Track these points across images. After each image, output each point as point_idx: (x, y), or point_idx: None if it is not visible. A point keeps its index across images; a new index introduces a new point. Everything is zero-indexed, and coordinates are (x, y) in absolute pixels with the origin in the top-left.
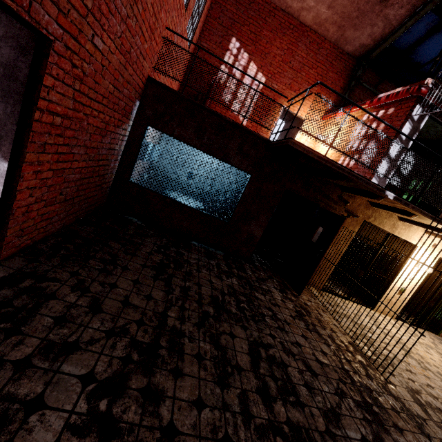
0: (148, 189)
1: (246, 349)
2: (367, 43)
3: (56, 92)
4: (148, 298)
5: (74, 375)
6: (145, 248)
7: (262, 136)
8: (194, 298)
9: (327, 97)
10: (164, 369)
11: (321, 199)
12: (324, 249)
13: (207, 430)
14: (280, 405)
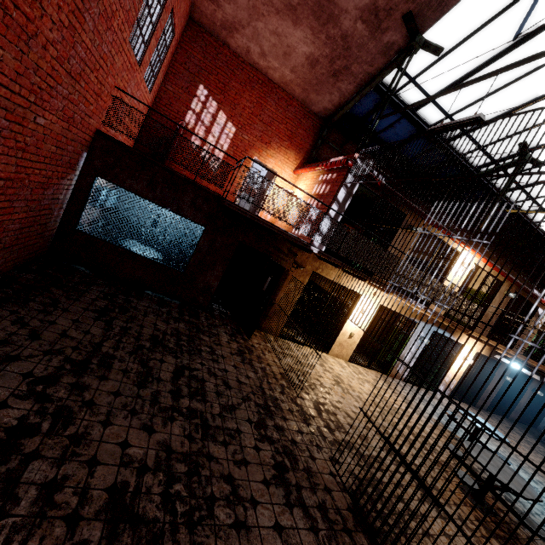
0: (98, 238)
1: (171, 369)
2: (329, 108)
3: (1, 163)
4: (86, 333)
5: (16, 372)
6: (90, 295)
7: (214, 192)
8: (133, 335)
9: (298, 152)
10: (92, 375)
11: (273, 252)
12: (270, 296)
13: (119, 405)
14: (186, 400)
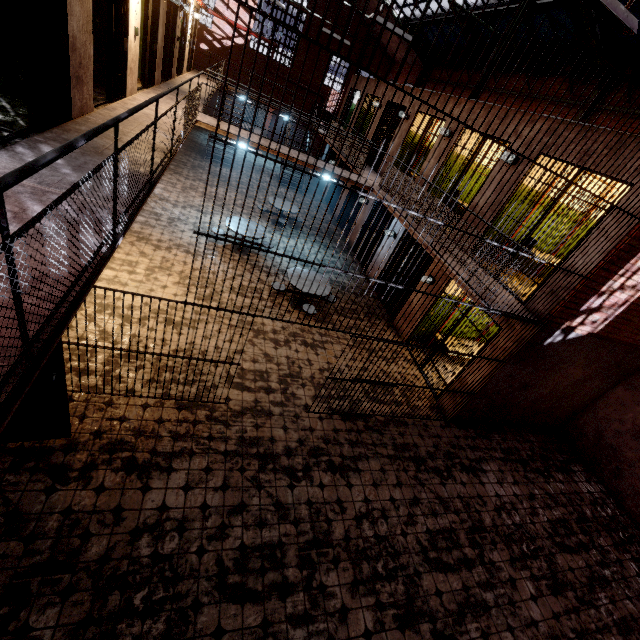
0: None
1: (236, 608)
2: None
3: None
4: None
5: None
6: None
7: None
8: None
9: None
10: None
11: None
12: (59, 372)
13: None
14: (289, 573)
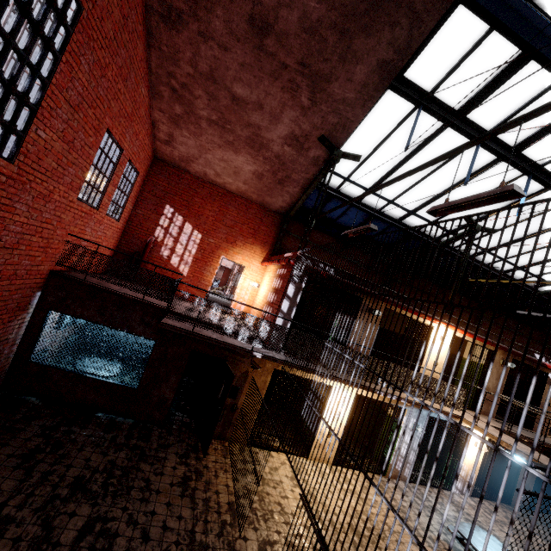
0: (50, 366)
1: (80, 525)
2: (285, 206)
3: None
4: None
5: None
6: (25, 434)
7: (162, 307)
8: (52, 482)
9: (263, 245)
10: None
11: (228, 355)
12: (222, 406)
13: None
14: None
